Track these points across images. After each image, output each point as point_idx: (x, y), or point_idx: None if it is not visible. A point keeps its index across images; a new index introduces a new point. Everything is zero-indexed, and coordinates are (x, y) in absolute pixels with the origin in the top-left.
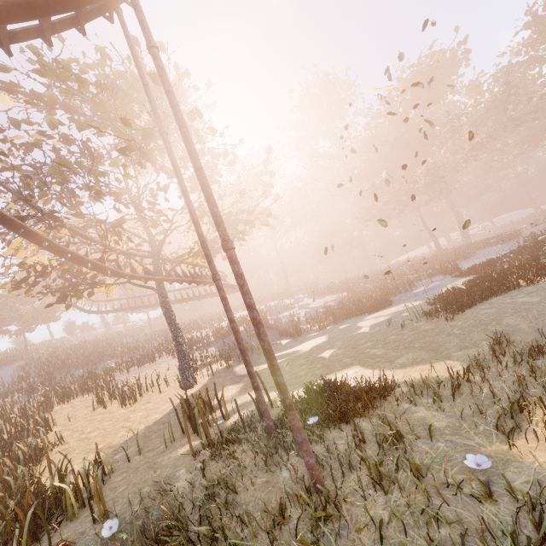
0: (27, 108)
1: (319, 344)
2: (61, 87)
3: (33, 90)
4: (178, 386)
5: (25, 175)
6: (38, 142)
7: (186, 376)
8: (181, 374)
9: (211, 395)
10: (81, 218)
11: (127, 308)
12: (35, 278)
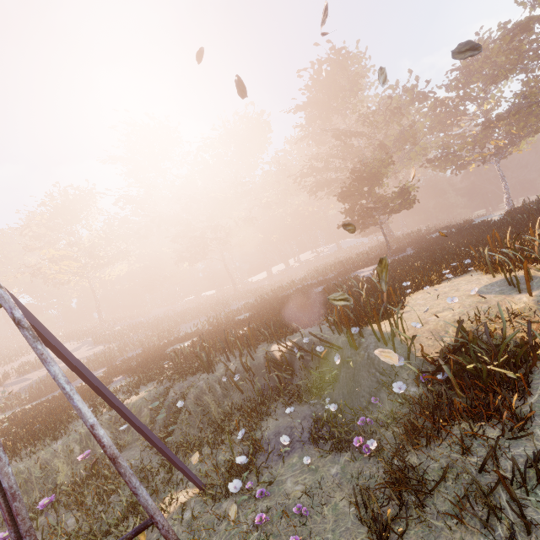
0: None
1: None
2: None
3: None
4: None
5: None
6: None
7: None
8: None
9: None
10: None
11: None
12: None
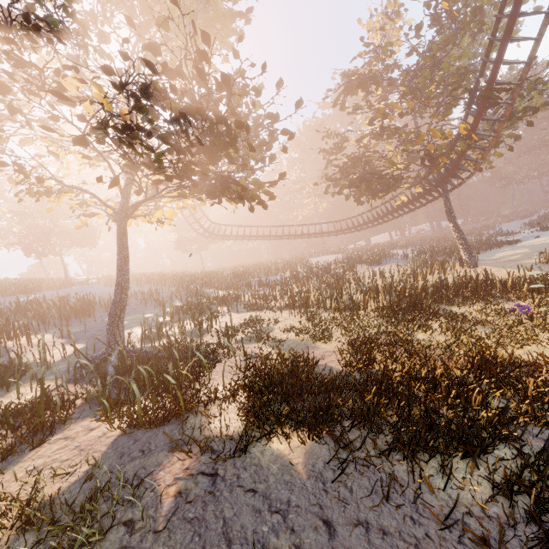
0: (434, 20)
1: (532, 249)
2: (492, 20)
3: (458, 10)
4: (458, 269)
5: (542, 80)
6: (469, 54)
7: (475, 259)
8: (470, 258)
9: (520, 264)
10: (486, 123)
11: (237, 236)
12: (429, 160)
